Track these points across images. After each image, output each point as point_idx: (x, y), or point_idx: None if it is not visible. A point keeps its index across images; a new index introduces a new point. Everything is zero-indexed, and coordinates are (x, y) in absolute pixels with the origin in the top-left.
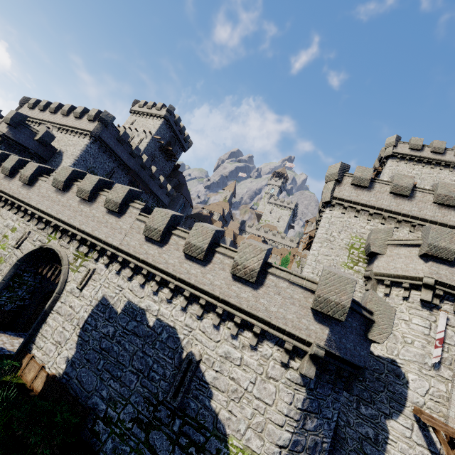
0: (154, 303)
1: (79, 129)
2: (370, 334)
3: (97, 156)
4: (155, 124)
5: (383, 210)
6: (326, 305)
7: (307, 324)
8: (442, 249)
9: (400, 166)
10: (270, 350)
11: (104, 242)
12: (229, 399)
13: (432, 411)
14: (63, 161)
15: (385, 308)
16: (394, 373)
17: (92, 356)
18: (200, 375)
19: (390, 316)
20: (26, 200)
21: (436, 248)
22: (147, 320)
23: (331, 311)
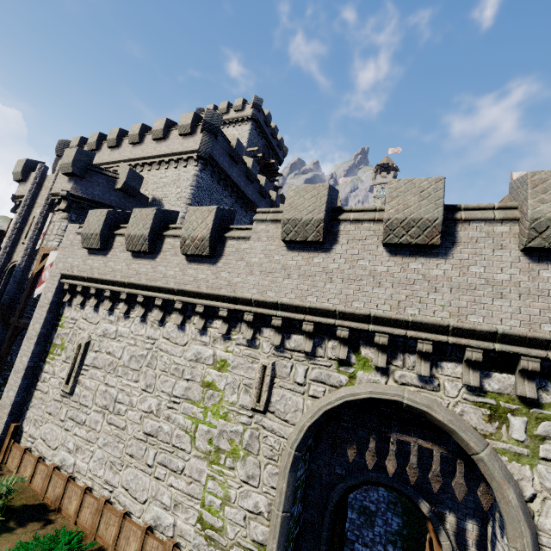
0: None
1: (172, 154)
2: None
3: (211, 191)
4: (241, 131)
5: None
6: None
7: None
8: None
9: None
10: None
11: None
12: None
13: None
14: None
15: None
16: None
17: None
18: None
19: None
20: (224, 292)
21: None
22: None
23: None
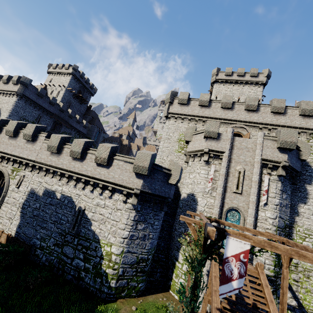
0: (59, 186)
1: (8, 91)
2: (169, 181)
3: (25, 108)
4: (66, 79)
5: (195, 116)
6: (138, 168)
7: (133, 180)
8: (211, 133)
9: (221, 87)
10: (118, 197)
11: (26, 159)
12: (100, 223)
13: (207, 213)
14: (1, 115)
15: (177, 167)
16: (193, 200)
17: (30, 220)
18: (85, 216)
19: (179, 170)
20: None
21: (209, 132)
22: (56, 196)
23: (141, 171)
